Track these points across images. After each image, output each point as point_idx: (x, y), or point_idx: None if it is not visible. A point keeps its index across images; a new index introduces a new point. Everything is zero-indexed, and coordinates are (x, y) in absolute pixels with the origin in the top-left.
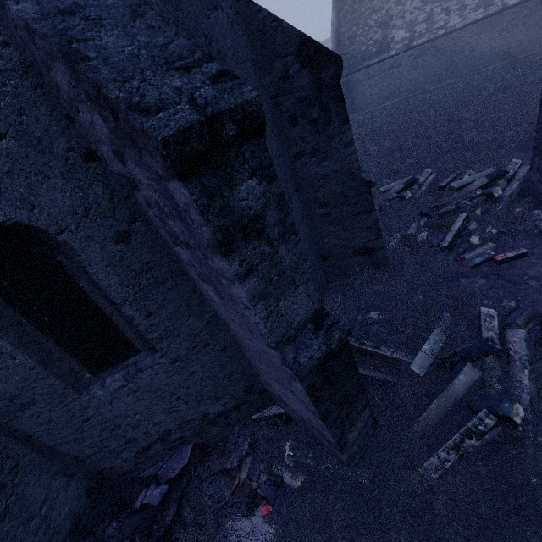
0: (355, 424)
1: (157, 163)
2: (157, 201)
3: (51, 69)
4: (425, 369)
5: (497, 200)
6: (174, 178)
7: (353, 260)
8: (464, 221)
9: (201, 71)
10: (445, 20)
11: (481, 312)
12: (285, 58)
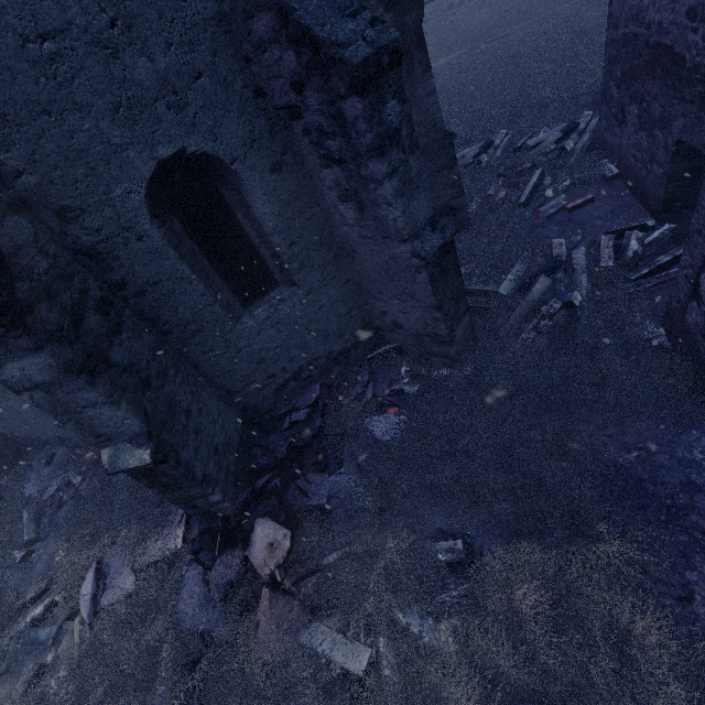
0: (460, 324)
1: (344, 85)
2: (321, 125)
3: (252, 18)
4: (510, 291)
5: (570, 154)
6: (354, 95)
7: None
8: (539, 177)
9: (362, 18)
10: None
11: (553, 242)
12: (370, 2)
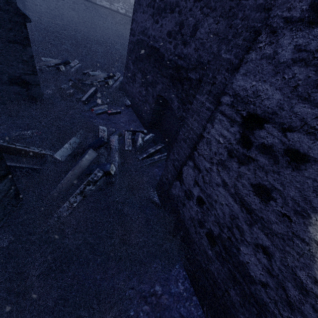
0: None
1: None
2: None
3: None
4: (65, 157)
5: (110, 88)
6: None
7: (9, 88)
8: (94, 91)
9: None
10: None
11: (99, 128)
12: None
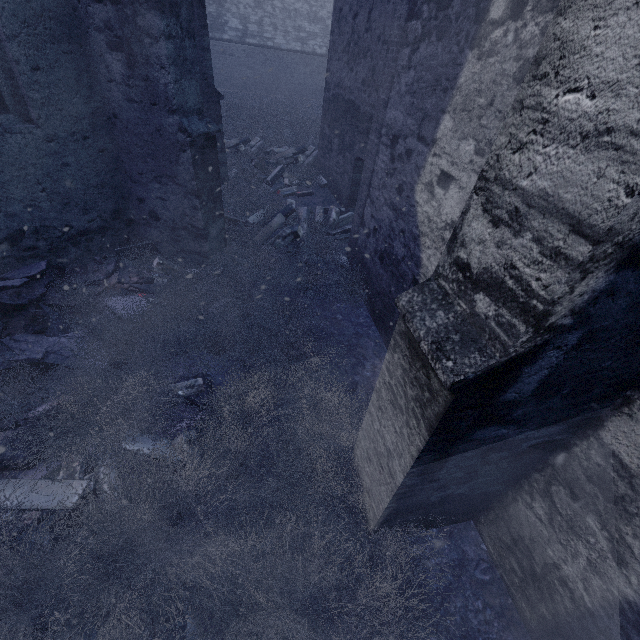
0: (215, 223)
1: None
2: None
3: None
4: (256, 222)
5: (301, 166)
6: None
7: None
8: (281, 170)
9: None
10: (273, 35)
11: (287, 200)
12: None
